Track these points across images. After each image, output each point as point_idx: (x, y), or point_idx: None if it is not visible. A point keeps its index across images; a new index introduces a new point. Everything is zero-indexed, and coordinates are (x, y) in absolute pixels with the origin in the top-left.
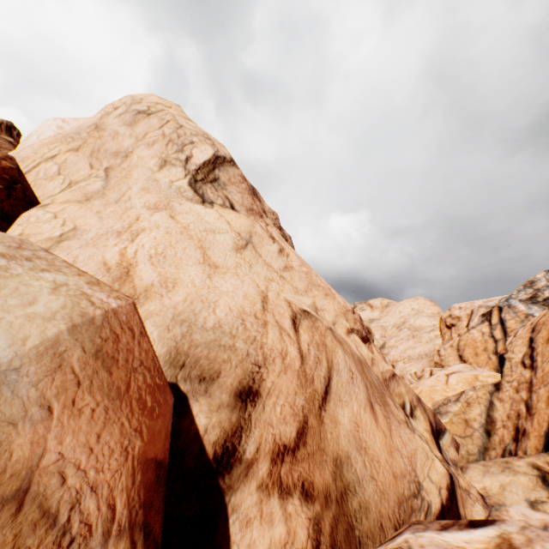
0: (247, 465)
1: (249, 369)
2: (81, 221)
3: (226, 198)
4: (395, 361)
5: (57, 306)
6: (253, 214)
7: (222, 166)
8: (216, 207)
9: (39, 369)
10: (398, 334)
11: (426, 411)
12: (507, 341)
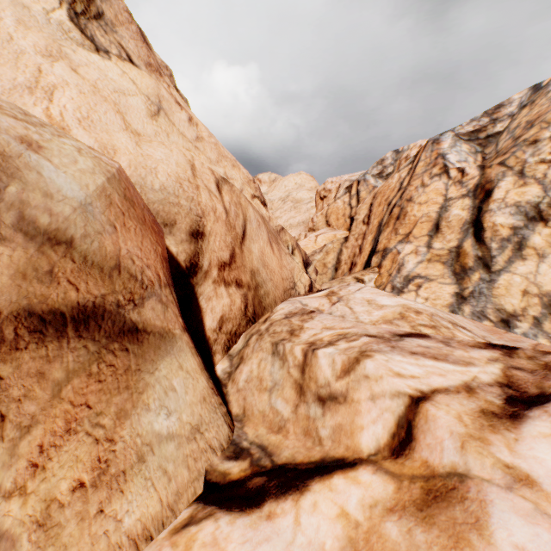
0: (205, 272)
1: (194, 219)
2: None
3: (120, 46)
4: None
5: (91, 165)
6: (153, 70)
7: None
8: (114, 59)
9: (102, 204)
10: (283, 207)
11: (301, 252)
12: (358, 207)
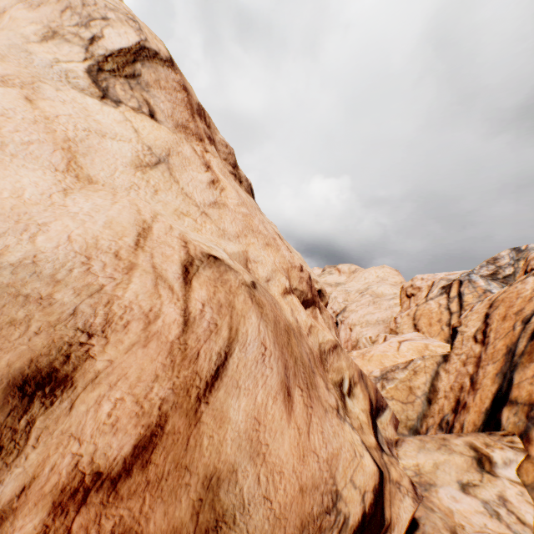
0: None
1: (65, 338)
2: None
3: (145, 102)
4: (353, 325)
5: None
6: (187, 132)
7: (149, 61)
8: (124, 108)
9: None
10: (360, 300)
11: (368, 387)
12: (462, 315)
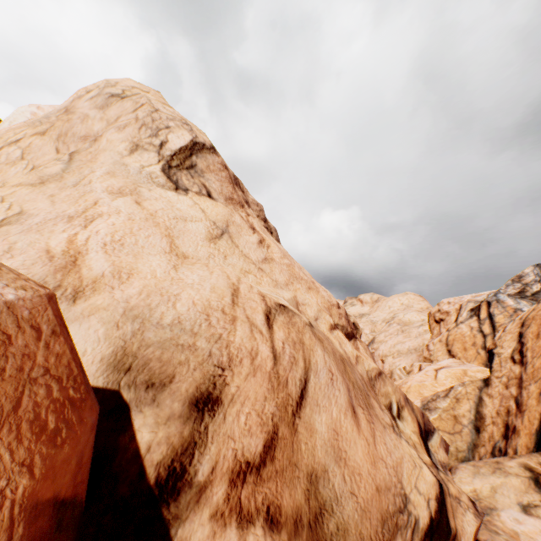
0: (199, 489)
1: (210, 372)
2: (29, 205)
3: (202, 186)
4: (384, 356)
5: None
6: (233, 203)
7: (200, 153)
8: (191, 194)
9: None
10: (387, 329)
11: (414, 411)
12: (496, 336)
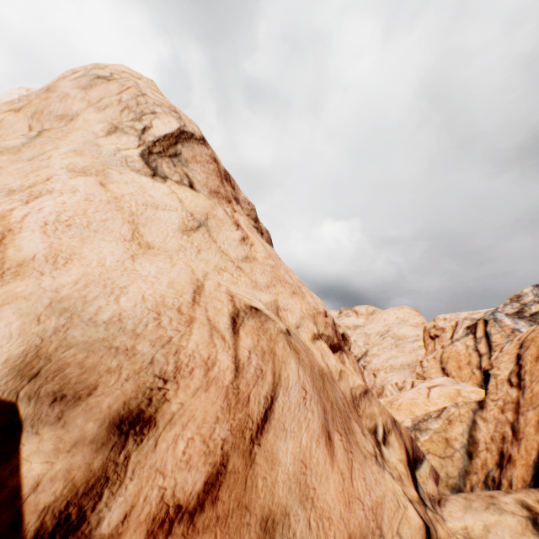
0: None
1: (147, 383)
2: None
3: (185, 175)
4: (376, 370)
5: None
6: (218, 197)
7: (187, 142)
8: (170, 182)
9: None
10: (381, 343)
11: (403, 435)
12: (492, 356)
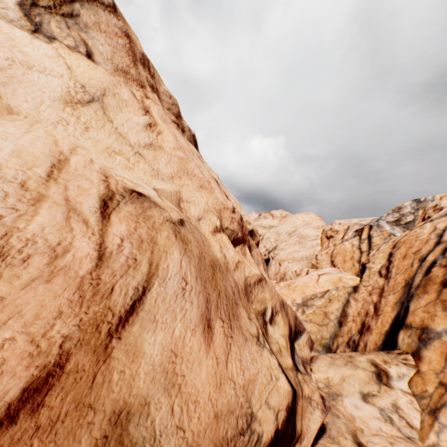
0: None
1: None
2: None
3: (82, 42)
4: (282, 261)
5: None
6: (127, 77)
7: (88, 3)
8: (58, 45)
9: None
10: (288, 240)
11: (288, 315)
12: (371, 254)
